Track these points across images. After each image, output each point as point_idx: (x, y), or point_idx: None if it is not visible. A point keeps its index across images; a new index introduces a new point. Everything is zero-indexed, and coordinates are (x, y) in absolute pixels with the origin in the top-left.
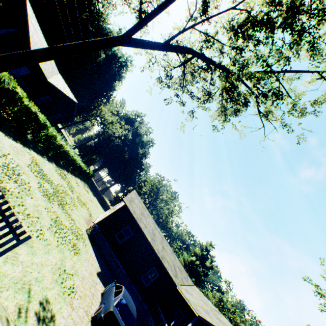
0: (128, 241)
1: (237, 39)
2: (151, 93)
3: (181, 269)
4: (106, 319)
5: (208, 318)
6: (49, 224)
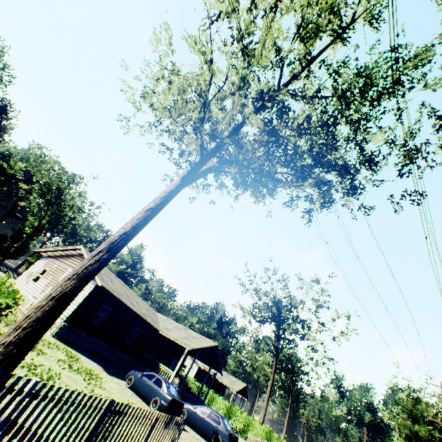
0: (107, 319)
1: (260, 148)
2: (127, 133)
3: (149, 309)
4: (170, 405)
5: (194, 345)
6: (84, 381)
